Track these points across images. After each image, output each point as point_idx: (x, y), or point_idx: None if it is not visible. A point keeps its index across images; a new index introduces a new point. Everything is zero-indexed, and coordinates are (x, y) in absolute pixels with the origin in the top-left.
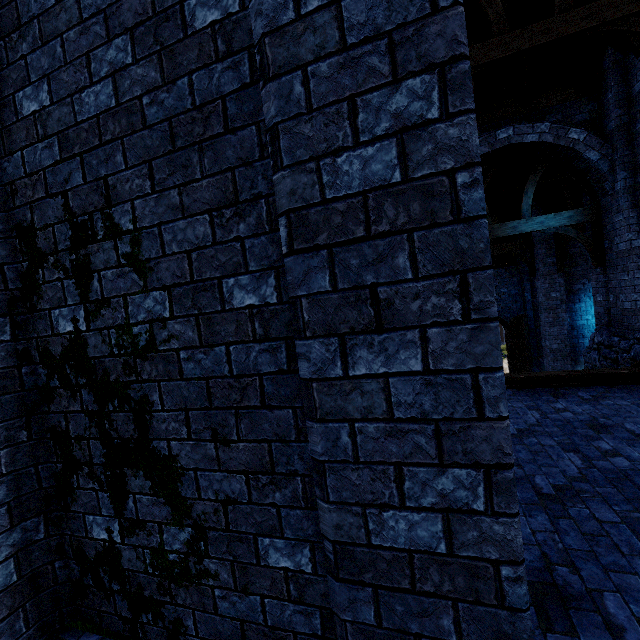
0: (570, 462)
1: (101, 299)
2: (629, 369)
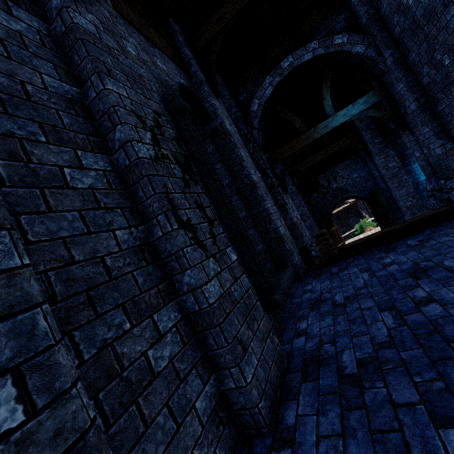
0: (382, 324)
1: None
2: (449, 205)
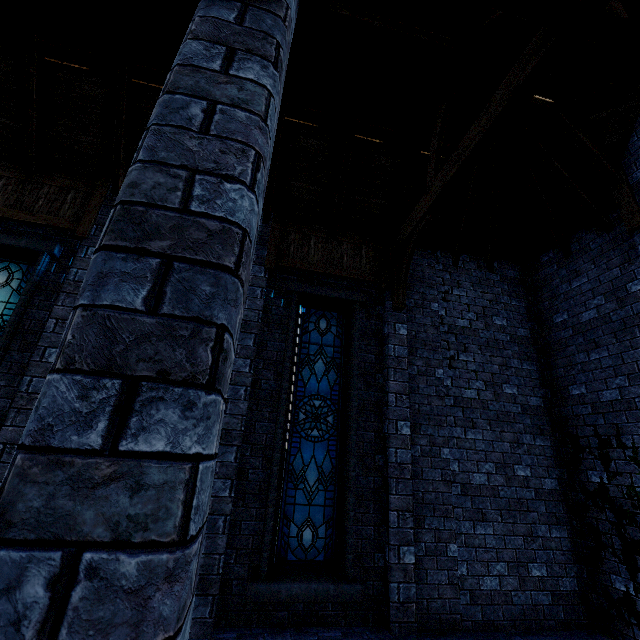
0: None
1: (616, 472)
2: None
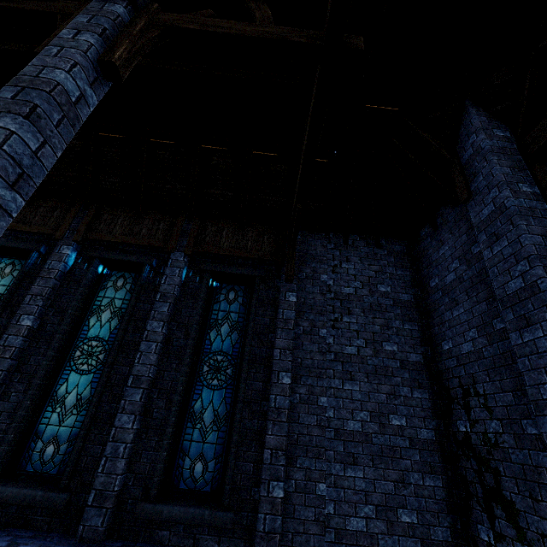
0: None
1: (474, 419)
2: None
